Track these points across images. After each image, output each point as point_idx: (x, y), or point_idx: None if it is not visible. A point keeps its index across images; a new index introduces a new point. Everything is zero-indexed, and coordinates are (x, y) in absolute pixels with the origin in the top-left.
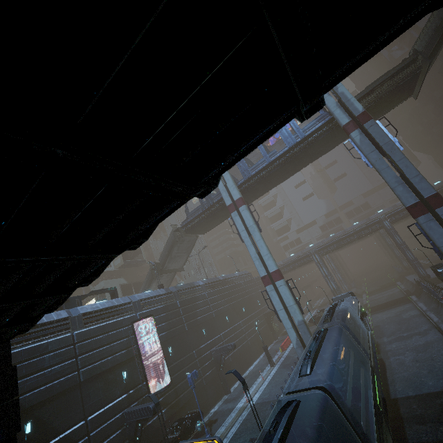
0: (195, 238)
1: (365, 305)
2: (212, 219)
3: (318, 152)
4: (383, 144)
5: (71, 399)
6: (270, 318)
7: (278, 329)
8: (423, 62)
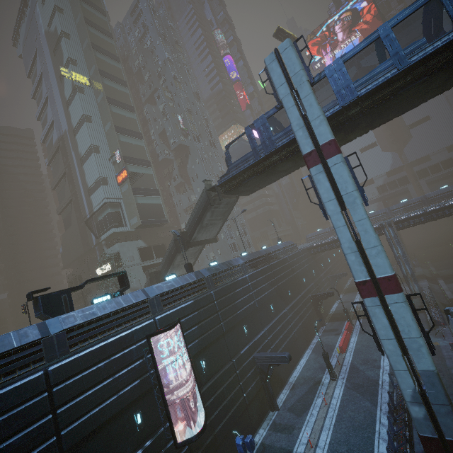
0: (235, 200)
1: None
2: (267, 175)
3: None
4: None
5: None
6: (318, 301)
7: (324, 311)
8: None
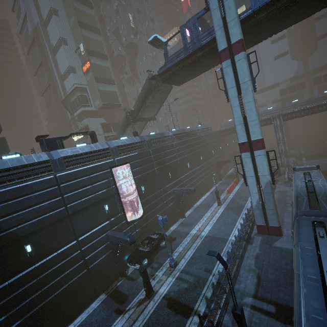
0: (169, 89)
1: None
2: (193, 69)
3: None
4: None
5: (63, 226)
6: (220, 165)
7: (223, 173)
8: None
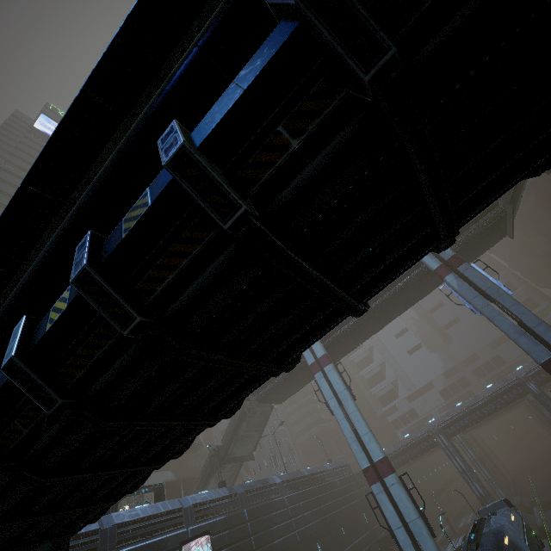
0: (269, 409)
1: (540, 528)
2: (291, 383)
3: (413, 298)
4: (486, 288)
5: None
6: (387, 549)
7: None
8: (505, 206)
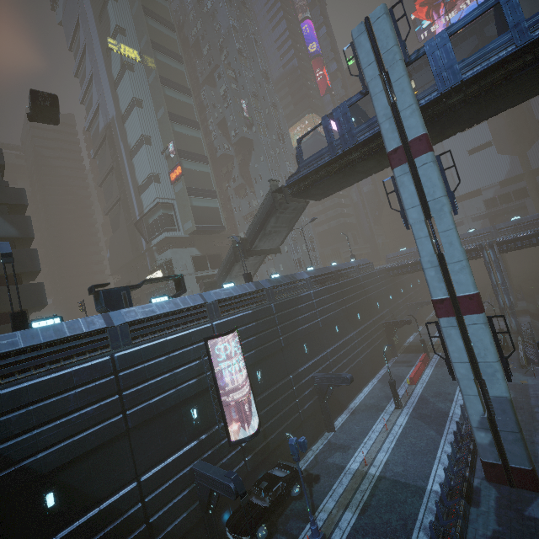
0: (304, 205)
1: None
2: (343, 177)
3: None
4: None
5: (115, 452)
6: (392, 329)
7: (398, 342)
8: None
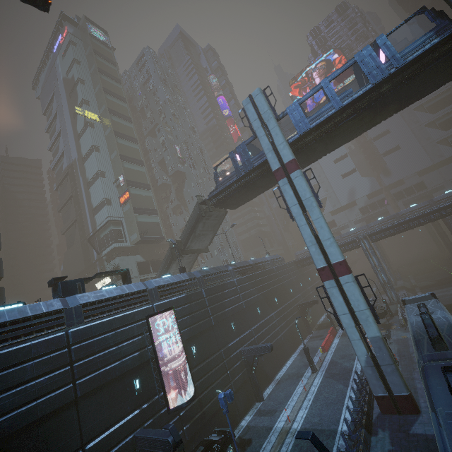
0: (224, 214)
1: None
2: (248, 190)
3: (414, 94)
4: None
5: (63, 421)
6: (304, 310)
7: (311, 321)
8: None
